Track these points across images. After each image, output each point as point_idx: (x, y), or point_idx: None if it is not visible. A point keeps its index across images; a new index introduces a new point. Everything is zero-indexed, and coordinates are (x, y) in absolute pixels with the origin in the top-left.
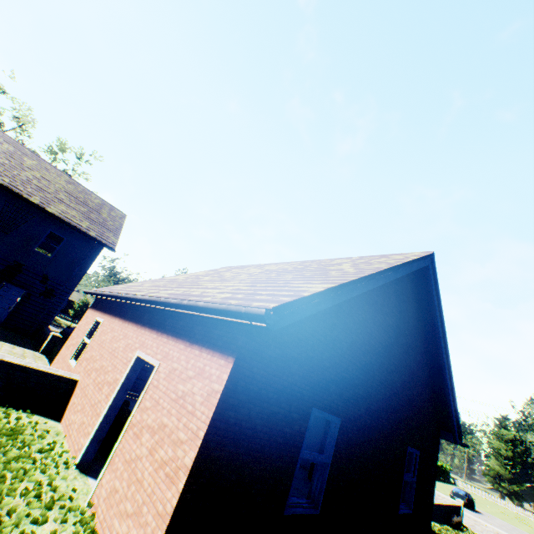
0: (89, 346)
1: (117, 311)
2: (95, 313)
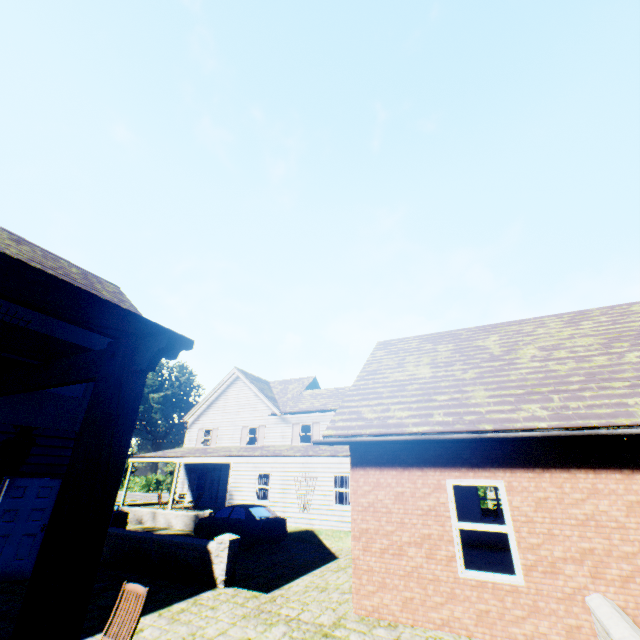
0: (527, 536)
1: (544, 459)
2: (414, 473)
